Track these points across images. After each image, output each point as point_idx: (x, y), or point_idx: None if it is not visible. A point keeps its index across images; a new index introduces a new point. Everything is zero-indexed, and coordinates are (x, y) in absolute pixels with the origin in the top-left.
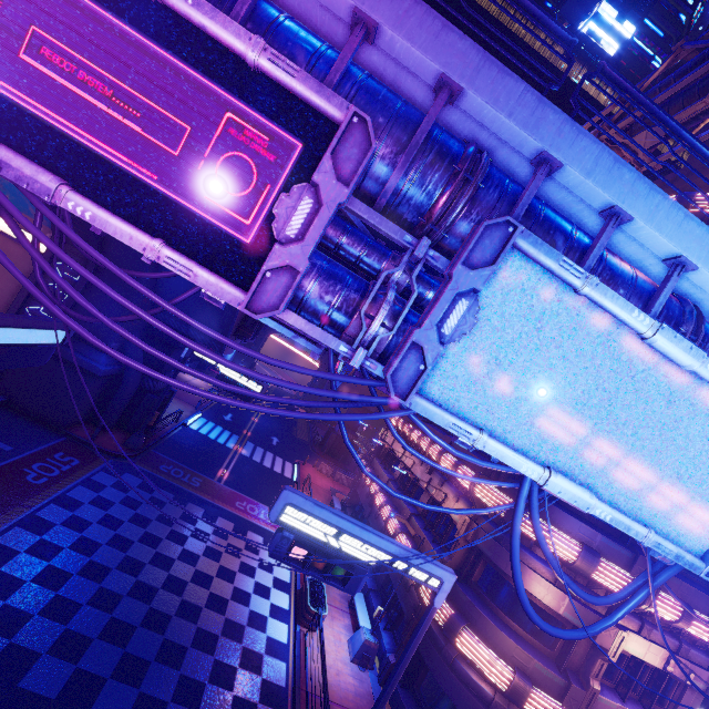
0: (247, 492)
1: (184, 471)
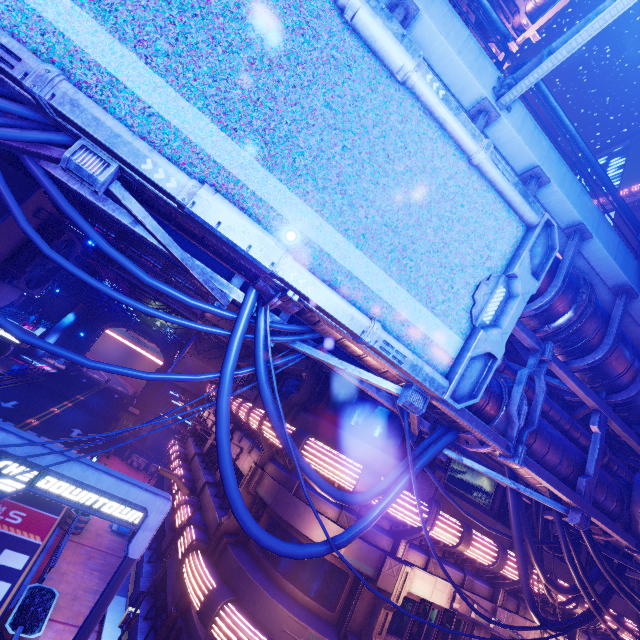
0: None
1: None
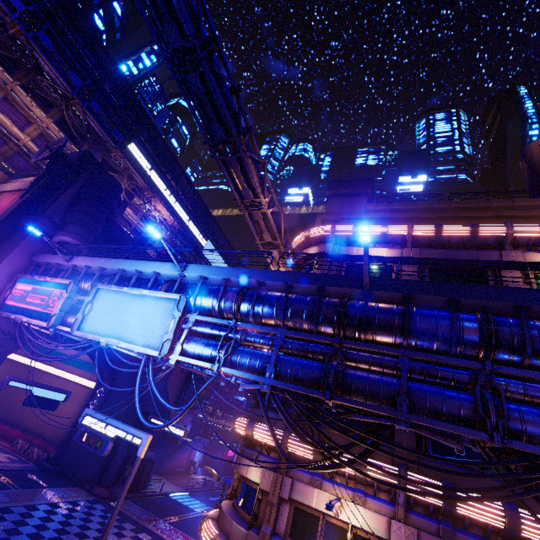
0: (184, 530)
1: (141, 511)
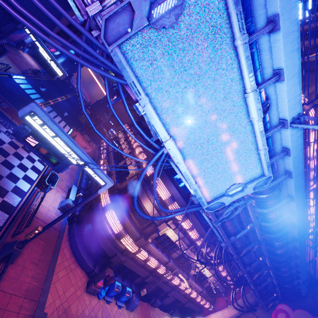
0: None
1: None
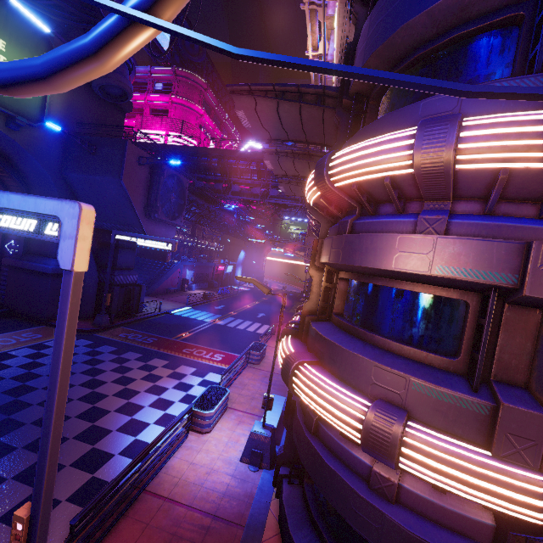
0: (203, 343)
1: (143, 335)
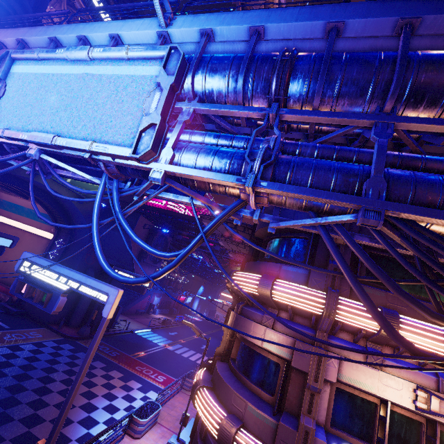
0: (152, 364)
1: (110, 348)
